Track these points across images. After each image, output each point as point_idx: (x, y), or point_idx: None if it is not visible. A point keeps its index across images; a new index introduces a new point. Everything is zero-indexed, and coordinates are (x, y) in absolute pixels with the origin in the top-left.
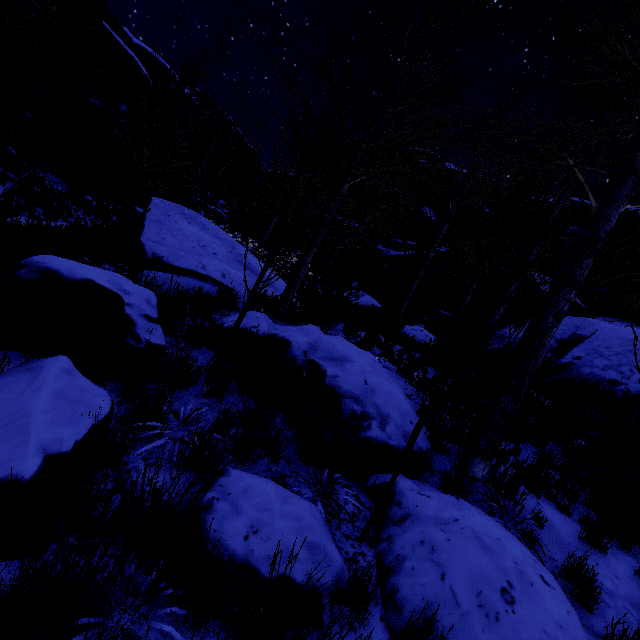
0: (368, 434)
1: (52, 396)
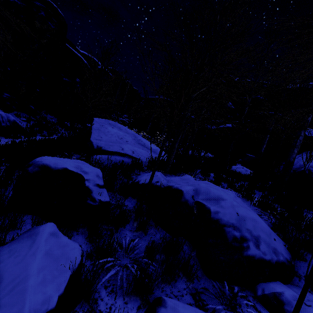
0: (249, 253)
1: (43, 257)
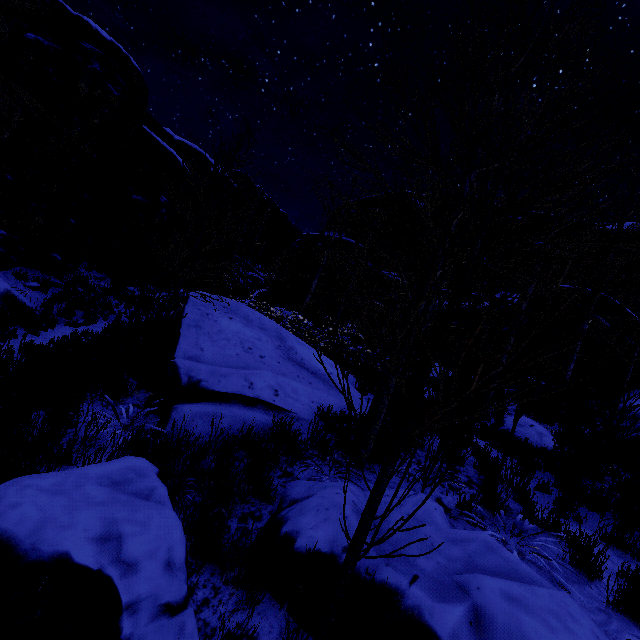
0: None
1: None
